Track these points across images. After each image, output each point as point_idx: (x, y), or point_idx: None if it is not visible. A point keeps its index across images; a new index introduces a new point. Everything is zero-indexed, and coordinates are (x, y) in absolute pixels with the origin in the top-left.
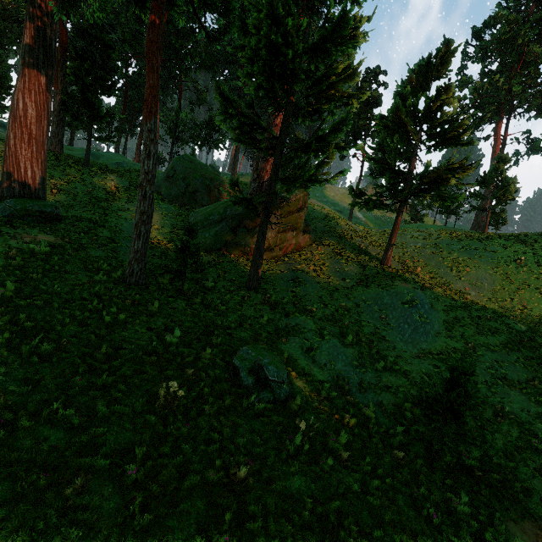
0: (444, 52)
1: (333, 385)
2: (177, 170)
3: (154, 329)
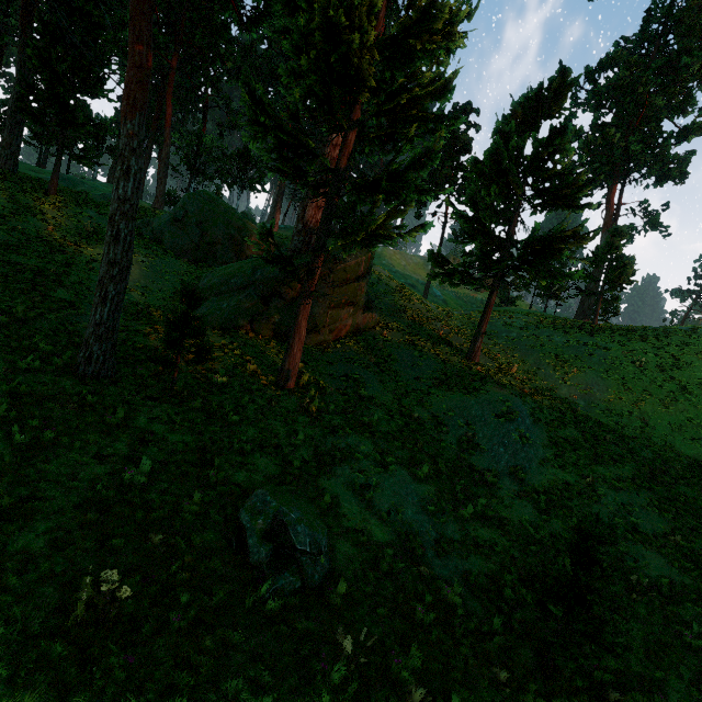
0: (559, 83)
1: (398, 548)
2: (189, 211)
3: (107, 457)
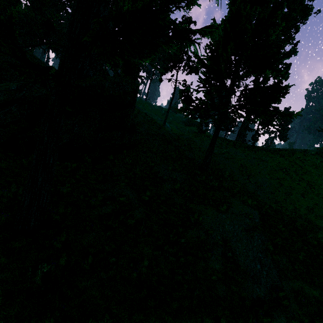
0: None
1: None
2: None
3: None
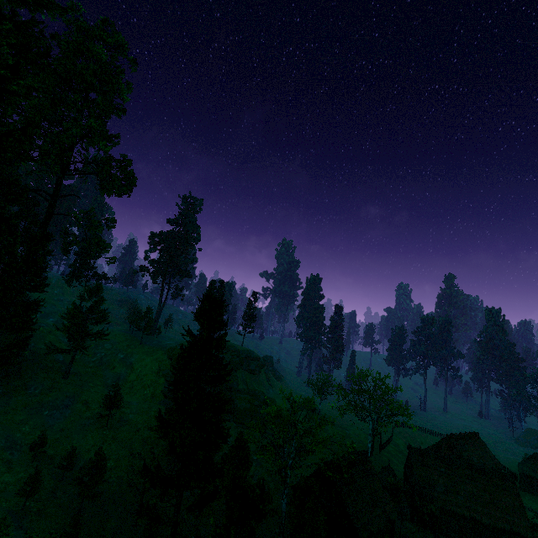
0: (97, 288)
1: (1, 450)
2: None
3: None
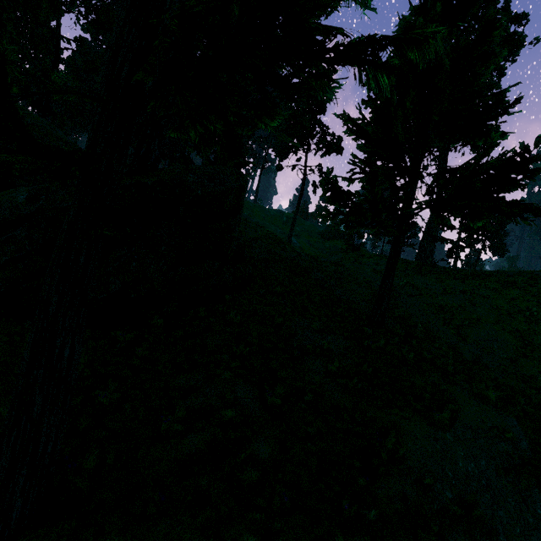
0: None
1: None
2: None
3: None
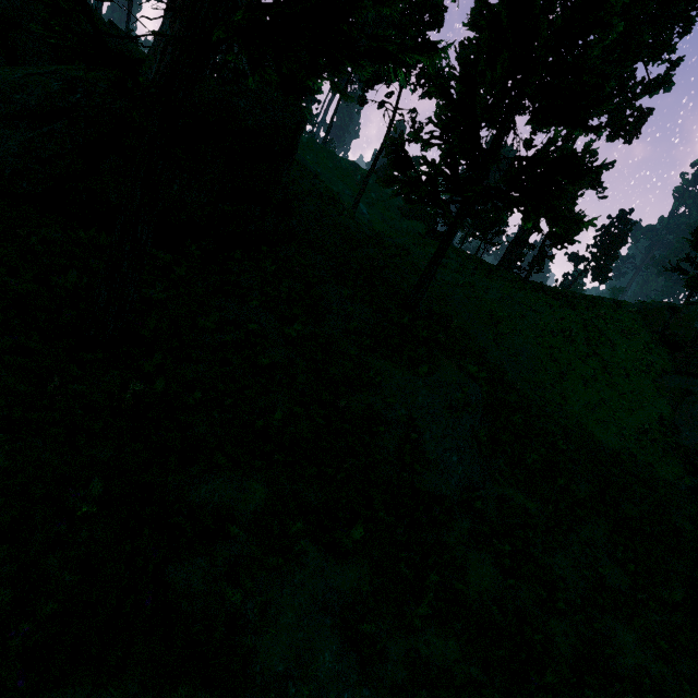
0: None
1: None
2: None
3: None
